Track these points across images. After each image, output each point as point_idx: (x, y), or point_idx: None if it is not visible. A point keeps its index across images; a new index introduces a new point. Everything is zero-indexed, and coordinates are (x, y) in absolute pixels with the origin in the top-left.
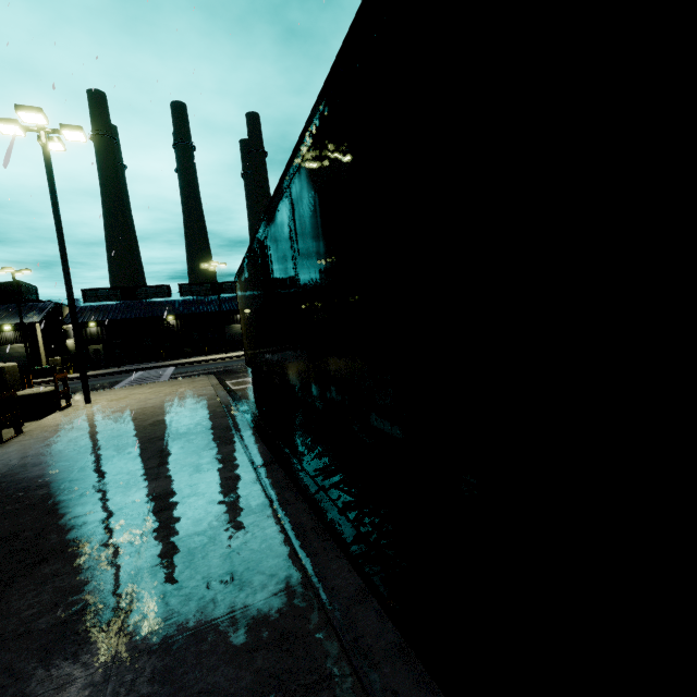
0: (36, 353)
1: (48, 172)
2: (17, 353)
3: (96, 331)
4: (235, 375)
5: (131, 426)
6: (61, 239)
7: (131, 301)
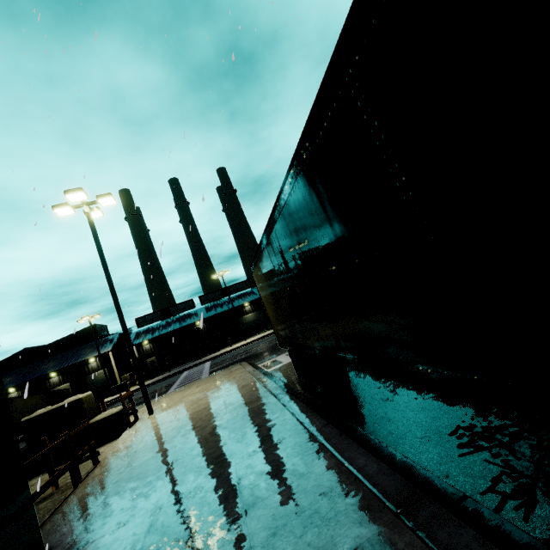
0: (112, 374)
1: (93, 233)
2: (101, 377)
3: (149, 347)
4: (262, 357)
5: (192, 439)
6: (109, 280)
7: (168, 318)
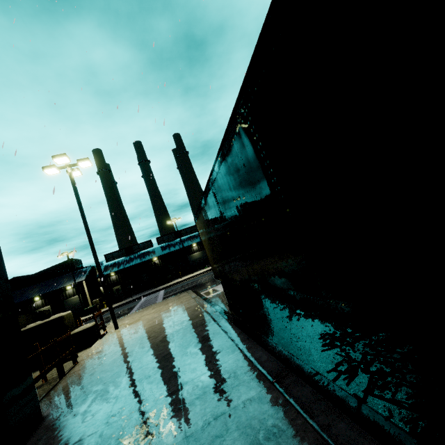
0: (85, 299)
1: (74, 188)
2: (76, 301)
3: (115, 278)
4: (204, 286)
5: (147, 345)
6: (86, 225)
7: (131, 255)
